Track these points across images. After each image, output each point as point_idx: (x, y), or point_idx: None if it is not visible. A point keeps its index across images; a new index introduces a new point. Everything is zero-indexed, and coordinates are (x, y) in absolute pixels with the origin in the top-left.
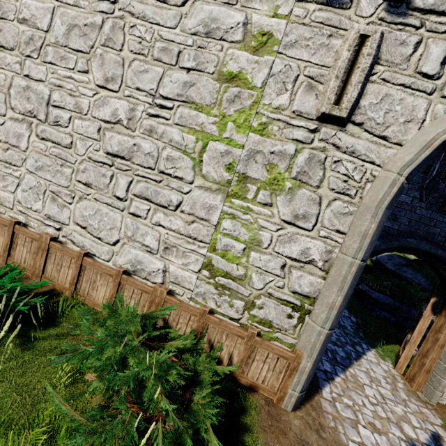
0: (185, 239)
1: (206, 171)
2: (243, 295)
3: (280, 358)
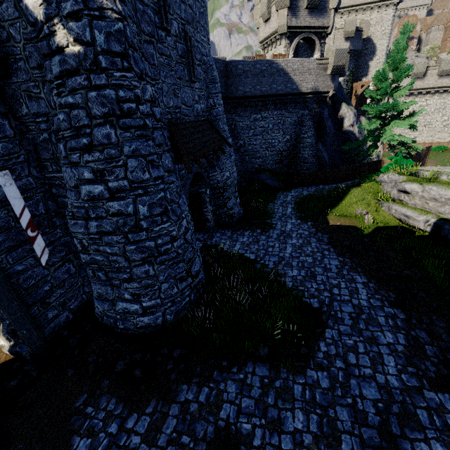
0: None
1: None
2: None
3: None
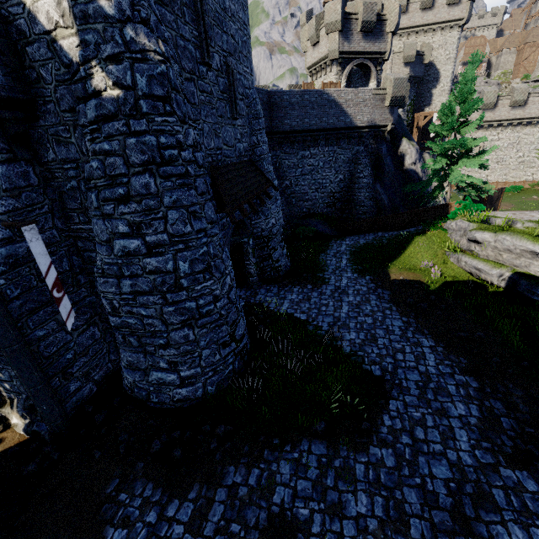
0: (536, 171)
1: None
2: None
3: None
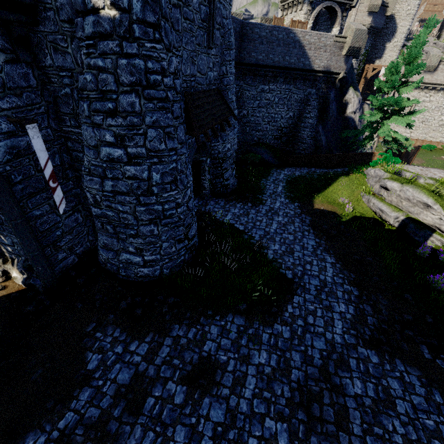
0: None
1: None
2: None
3: None
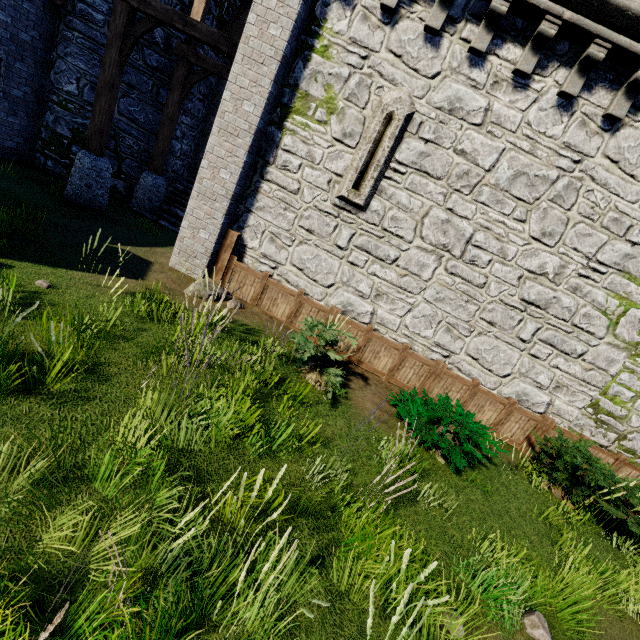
0: (578, 382)
1: (619, 332)
2: (618, 430)
3: (639, 477)
